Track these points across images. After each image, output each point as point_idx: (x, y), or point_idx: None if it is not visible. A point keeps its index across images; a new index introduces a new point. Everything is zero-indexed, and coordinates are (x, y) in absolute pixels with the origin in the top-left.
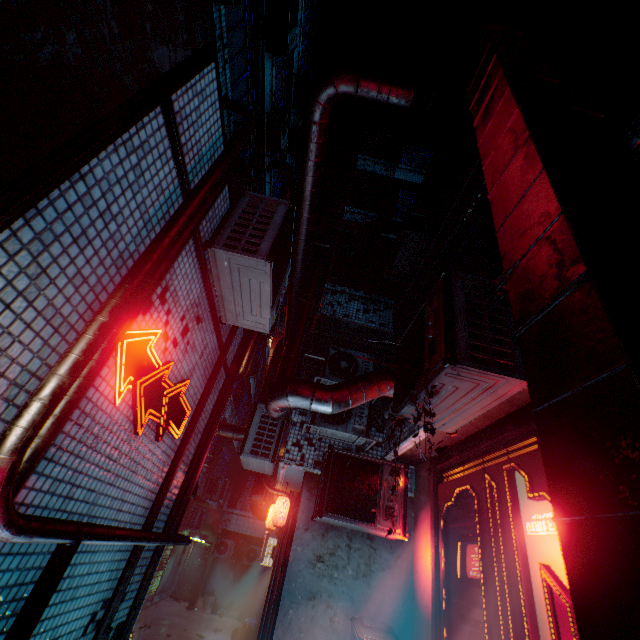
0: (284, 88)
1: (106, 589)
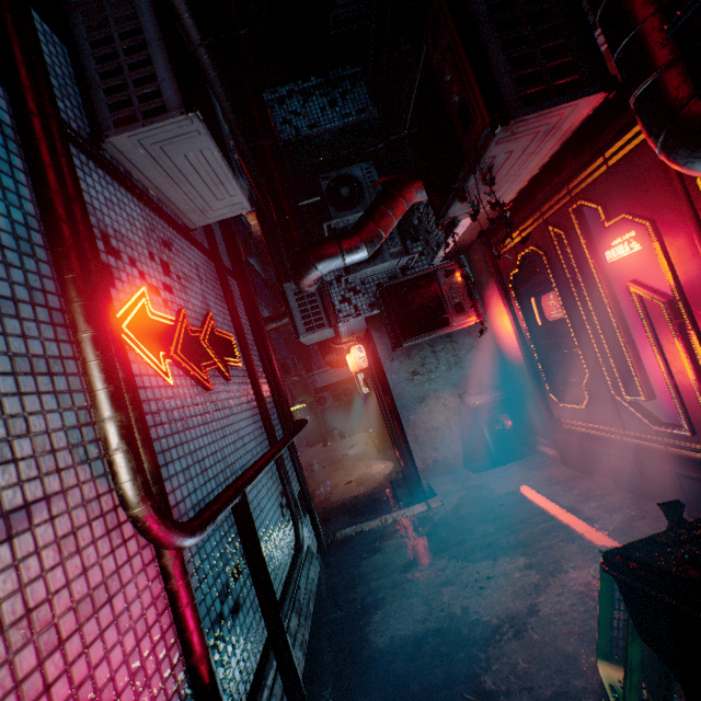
0: None
1: (276, 488)
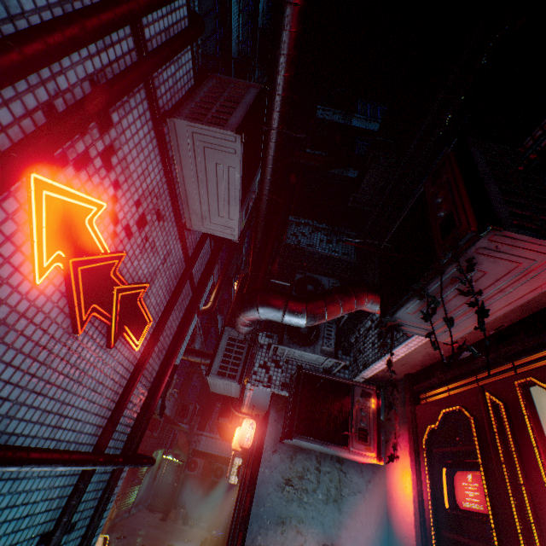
0: (250, 41)
1: (44, 521)
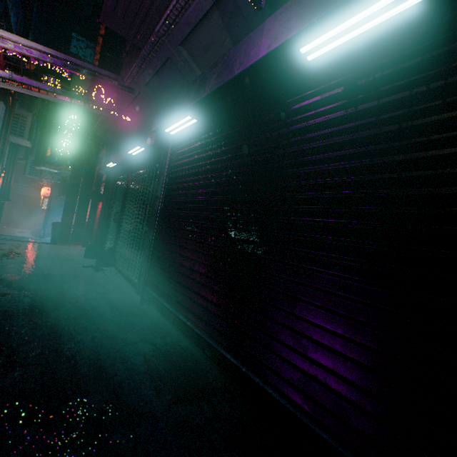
0: None
1: None
